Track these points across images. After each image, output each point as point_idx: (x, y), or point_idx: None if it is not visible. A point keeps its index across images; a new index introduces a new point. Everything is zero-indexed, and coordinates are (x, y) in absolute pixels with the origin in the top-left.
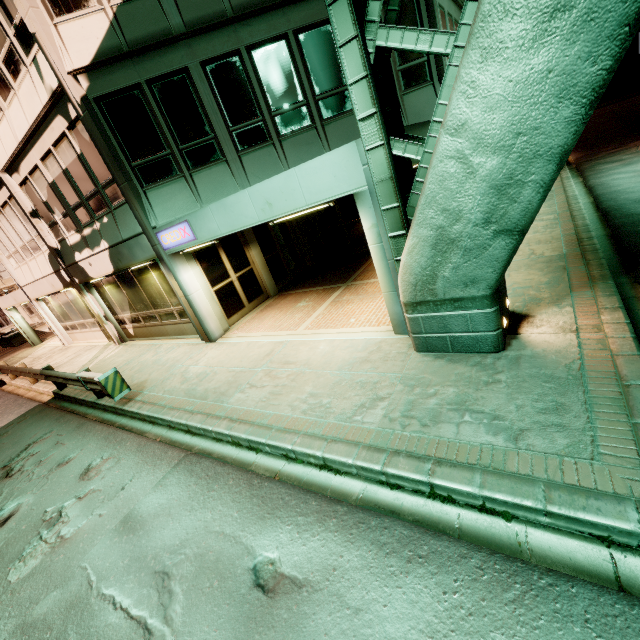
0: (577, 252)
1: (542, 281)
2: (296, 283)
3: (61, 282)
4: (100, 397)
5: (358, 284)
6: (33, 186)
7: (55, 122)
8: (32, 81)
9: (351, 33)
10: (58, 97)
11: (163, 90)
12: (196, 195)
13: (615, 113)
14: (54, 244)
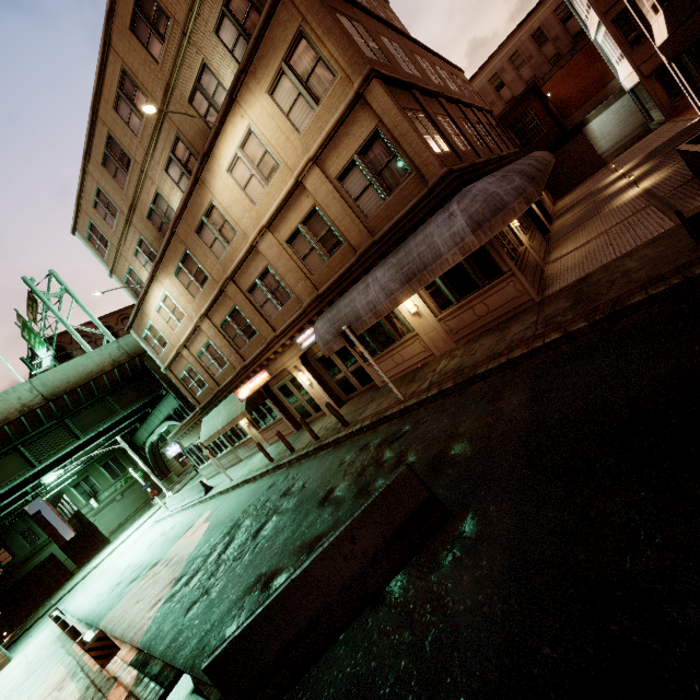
0: None
1: None
2: None
3: None
4: None
5: None
6: None
7: None
8: None
9: None
10: None
11: None
12: None
13: None
14: None
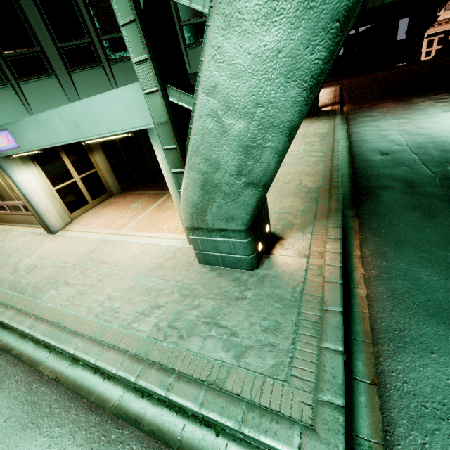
0: (327, 187)
1: (299, 208)
2: (137, 185)
3: None
4: None
5: None
6: None
7: None
8: None
9: None
10: None
11: None
12: (25, 104)
13: (377, 79)
14: None
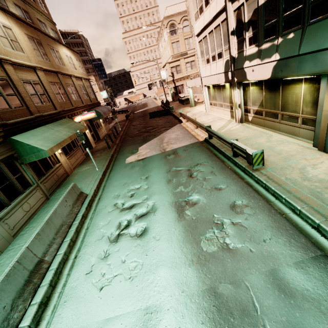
0: None
1: None
2: None
3: (224, 79)
4: (235, 156)
5: None
6: (243, 10)
7: None
8: None
9: None
10: None
11: None
12: None
13: None
14: (234, 54)
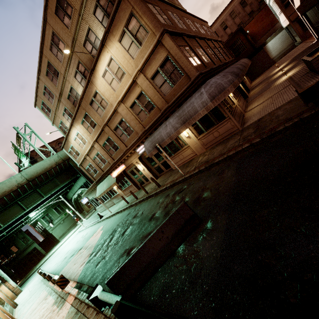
0: None
1: None
2: None
3: None
4: None
5: None
6: None
7: None
8: None
9: None
10: None
11: None
12: None
13: None
14: None
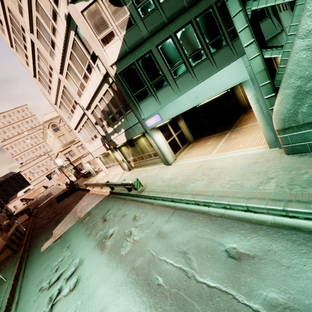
0: None
1: None
2: (202, 134)
3: (105, 149)
4: (130, 191)
5: (238, 129)
6: (95, 113)
7: (104, 86)
8: (96, 73)
9: (238, 9)
10: (105, 76)
11: (142, 62)
12: (158, 102)
13: None
14: (103, 134)
